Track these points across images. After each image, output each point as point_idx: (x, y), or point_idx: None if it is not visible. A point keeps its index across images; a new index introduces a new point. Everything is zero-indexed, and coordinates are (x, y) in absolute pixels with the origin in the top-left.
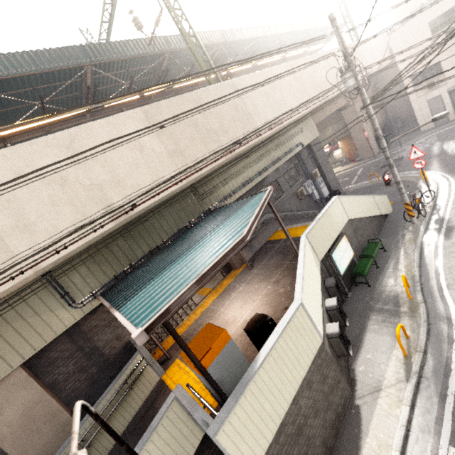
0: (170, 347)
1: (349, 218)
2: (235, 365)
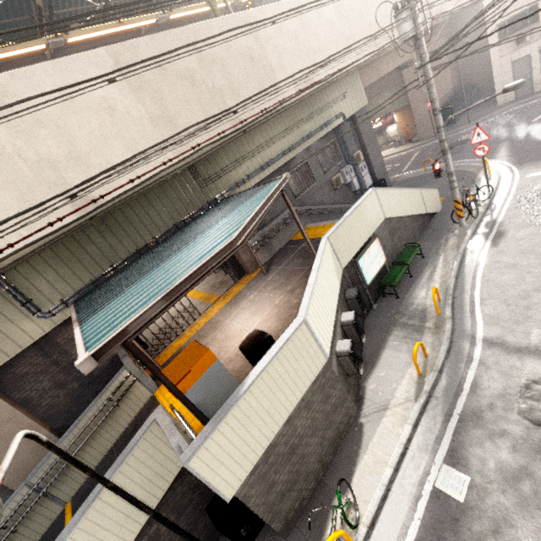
0: (166, 361)
1: (386, 217)
2: (222, 388)
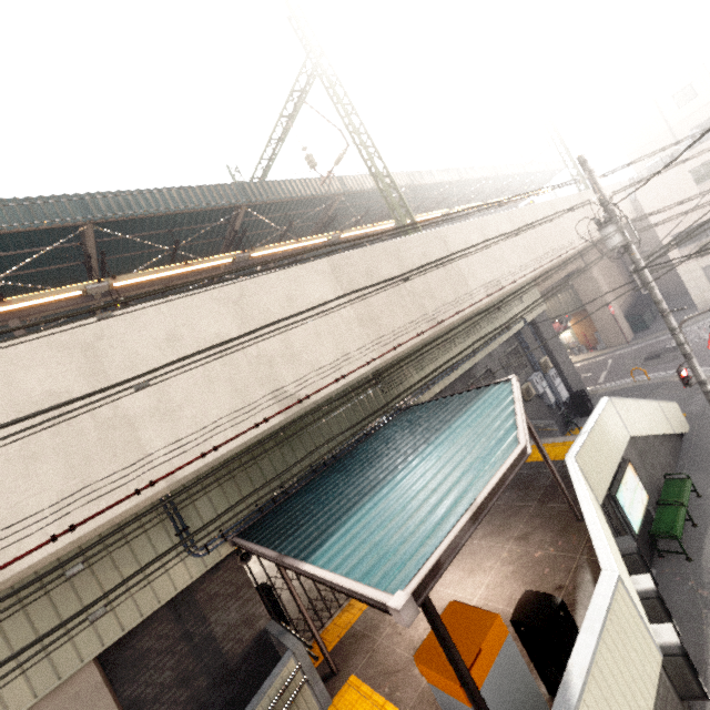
0: (332, 649)
1: (630, 435)
2: (519, 693)
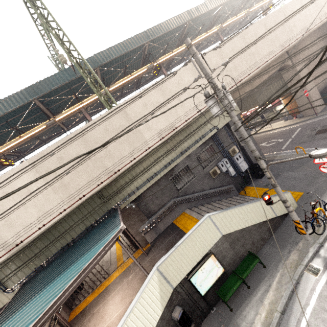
0: (78, 314)
1: (223, 234)
2: None
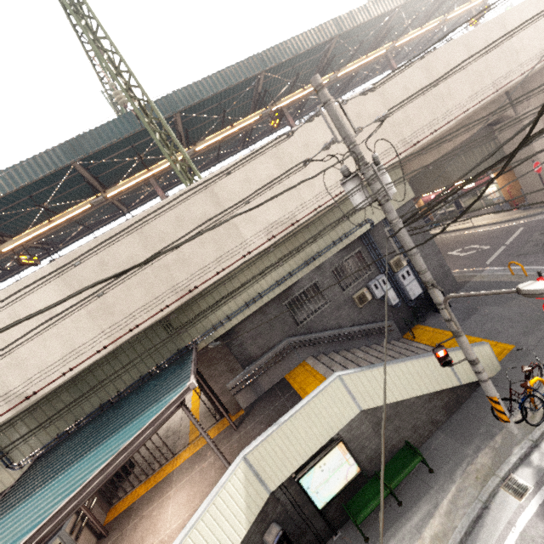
0: (120, 513)
1: (363, 408)
2: None
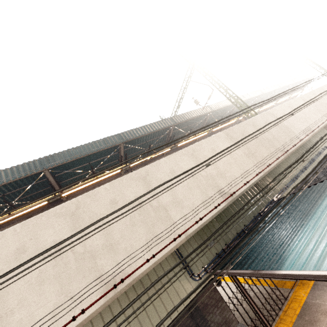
0: None
1: None
2: None
